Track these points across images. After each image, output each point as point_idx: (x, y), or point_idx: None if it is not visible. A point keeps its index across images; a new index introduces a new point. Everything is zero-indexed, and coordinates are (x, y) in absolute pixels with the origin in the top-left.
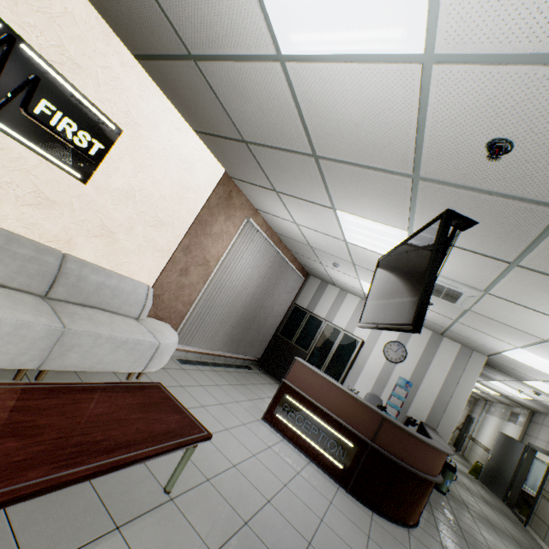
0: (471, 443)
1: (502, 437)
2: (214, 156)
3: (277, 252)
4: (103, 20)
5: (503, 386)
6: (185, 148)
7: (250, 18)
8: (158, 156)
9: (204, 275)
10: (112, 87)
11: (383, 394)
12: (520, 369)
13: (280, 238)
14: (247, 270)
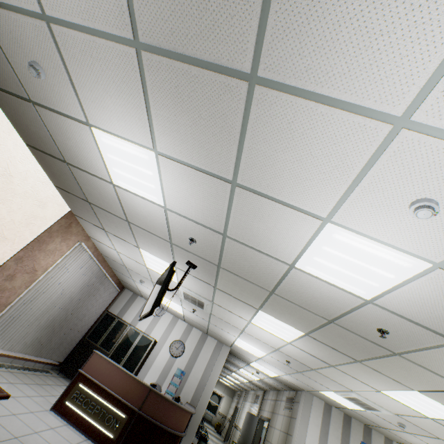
0: (235, 429)
1: (248, 416)
2: (64, 200)
3: (100, 268)
4: (11, 124)
5: (246, 372)
6: (44, 193)
7: (101, 168)
8: (20, 195)
9: (29, 281)
10: (2, 155)
11: (164, 384)
12: (245, 354)
13: (105, 258)
14: (70, 280)
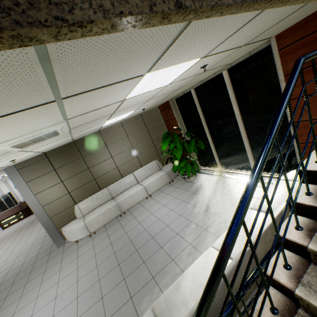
0: None
1: None
2: None
3: None
4: None
5: None
6: None
7: None
8: None
9: None
10: None
11: None
12: None
13: None
14: None
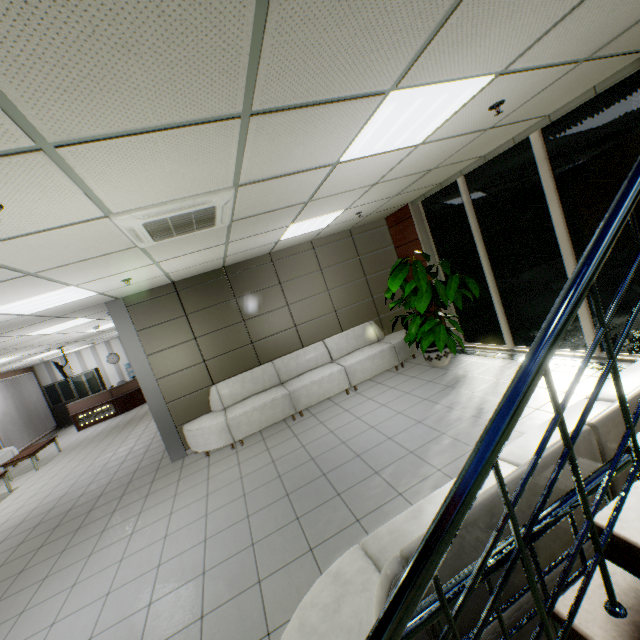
0: None
1: None
2: None
3: (4, 381)
4: None
5: None
6: None
7: None
8: None
9: None
10: None
11: (126, 377)
12: None
13: None
14: (2, 403)
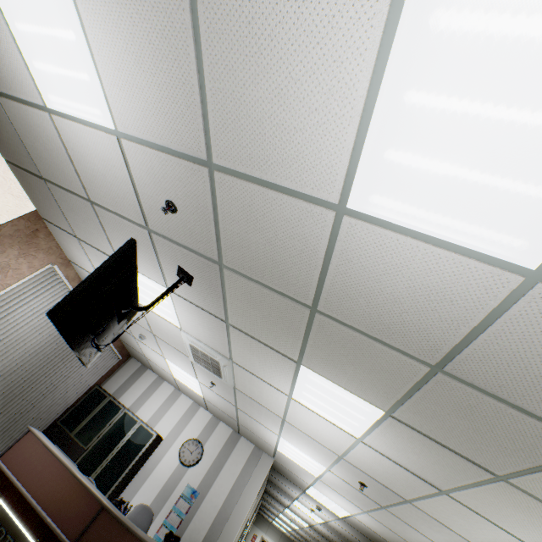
0: None
1: None
2: (25, 190)
3: None
4: None
5: (303, 507)
6: None
7: (24, 75)
8: None
9: None
10: None
11: (163, 509)
12: (295, 471)
13: None
14: (32, 321)
